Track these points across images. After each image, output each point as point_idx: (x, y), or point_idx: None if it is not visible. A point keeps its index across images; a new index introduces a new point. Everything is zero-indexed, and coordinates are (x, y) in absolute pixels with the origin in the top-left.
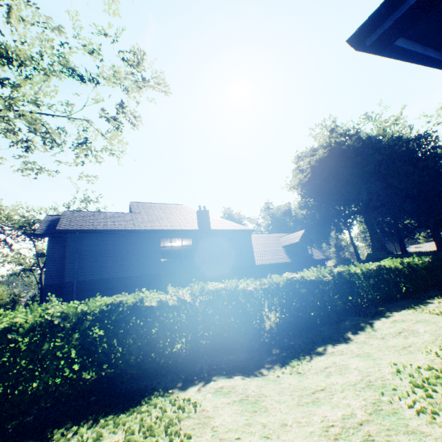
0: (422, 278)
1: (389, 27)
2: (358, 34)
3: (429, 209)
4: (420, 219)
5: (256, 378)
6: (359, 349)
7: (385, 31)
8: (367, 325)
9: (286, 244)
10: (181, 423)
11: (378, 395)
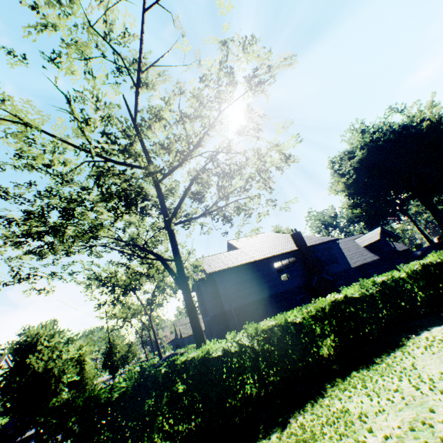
0: None
1: None
2: None
3: None
4: None
5: None
6: None
7: None
8: None
9: (366, 244)
10: None
11: None
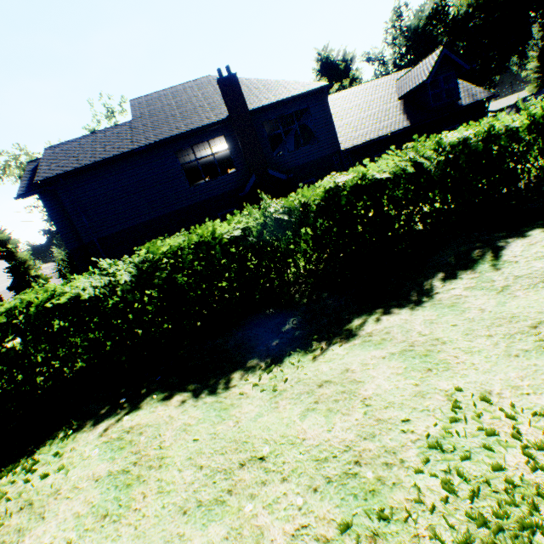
0: None
1: None
2: None
3: None
4: None
5: (202, 402)
6: (425, 329)
7: None
8: (487, 255)
9: (404, 93)
10: (12, 519)
11: (336, 526)
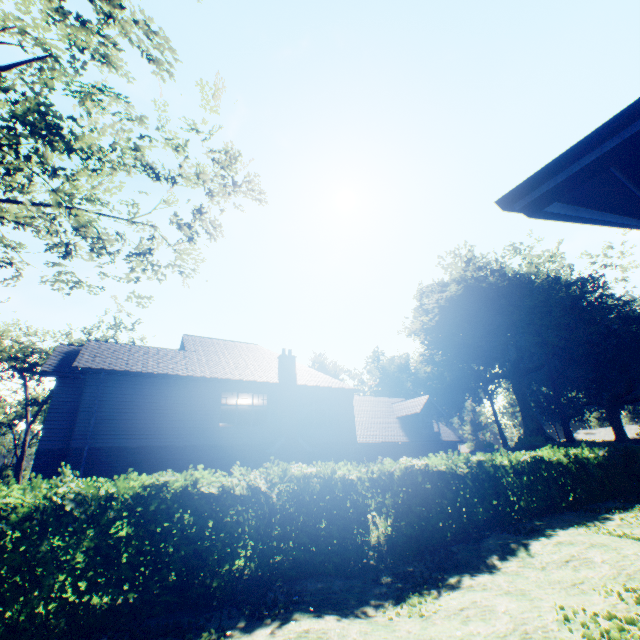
0: (596, 480)
1: (538, 197)
2: (507, 198)
3: (602, 379)
4: (590, 393)
5: (358, 620)
6: (509, 584)
7: (533, 200)
8: (521, 547)
9: (402, 415)
10: None
11: None
